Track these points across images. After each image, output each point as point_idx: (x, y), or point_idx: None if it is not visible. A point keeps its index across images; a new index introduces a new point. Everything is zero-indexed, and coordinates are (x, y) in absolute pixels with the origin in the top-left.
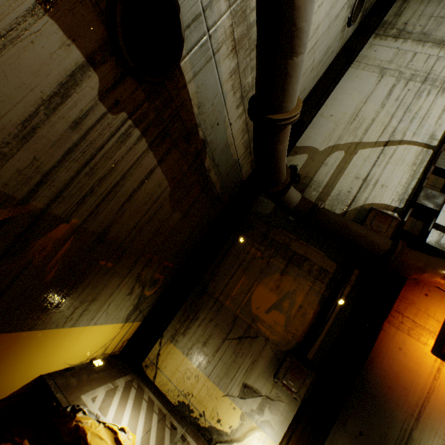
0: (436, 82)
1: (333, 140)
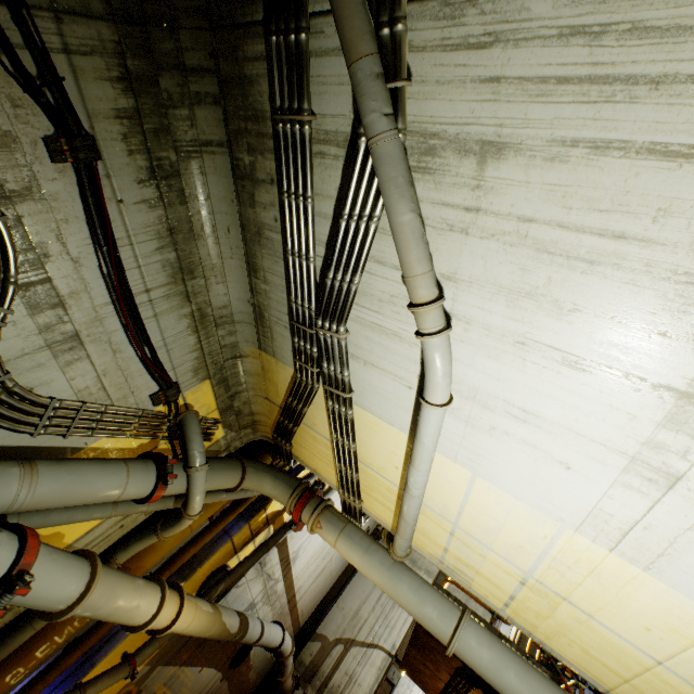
0: None
1: (340, 632)
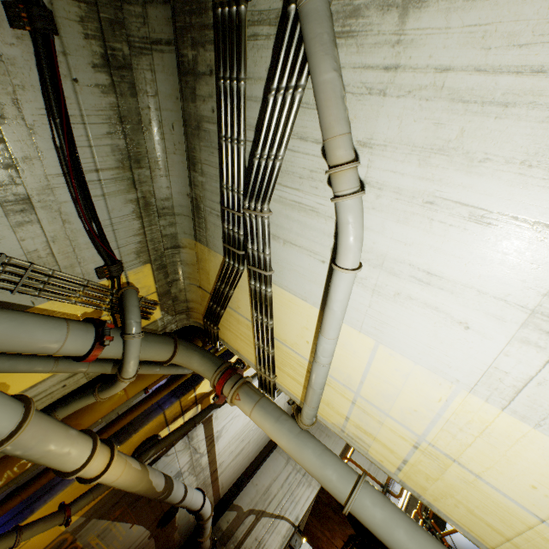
0: (309, 477)
1: (253, 504)
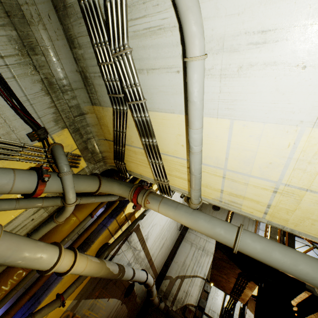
0: (206, 251)
1: (177, 273)
